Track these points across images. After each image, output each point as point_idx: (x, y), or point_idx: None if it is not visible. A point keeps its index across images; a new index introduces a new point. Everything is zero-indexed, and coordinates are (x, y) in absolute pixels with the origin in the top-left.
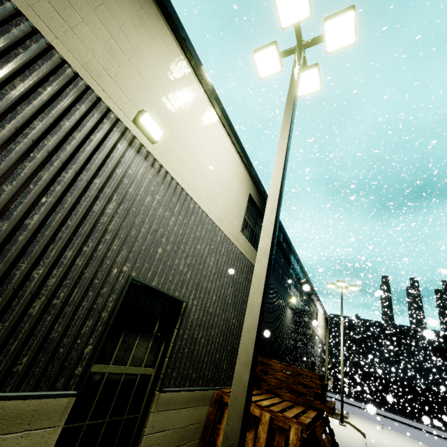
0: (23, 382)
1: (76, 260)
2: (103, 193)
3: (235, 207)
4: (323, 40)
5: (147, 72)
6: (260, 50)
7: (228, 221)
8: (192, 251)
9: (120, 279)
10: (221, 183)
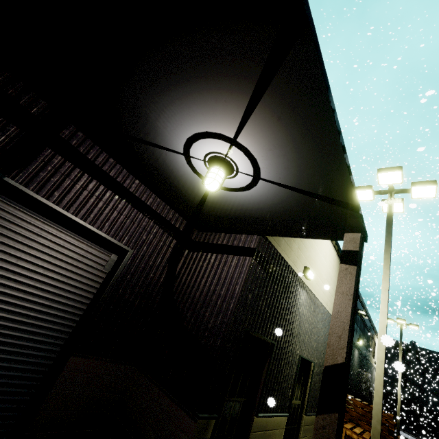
0: (279, 409)
1: (289, 354)
2: (295, 318)
3: (332, 289)
4: (410, 192)
5: (306, 242)
6: (359, 190)
7: (329, 301)
8: (316, 331)
9: (297, 358)
10: (327, 278)
